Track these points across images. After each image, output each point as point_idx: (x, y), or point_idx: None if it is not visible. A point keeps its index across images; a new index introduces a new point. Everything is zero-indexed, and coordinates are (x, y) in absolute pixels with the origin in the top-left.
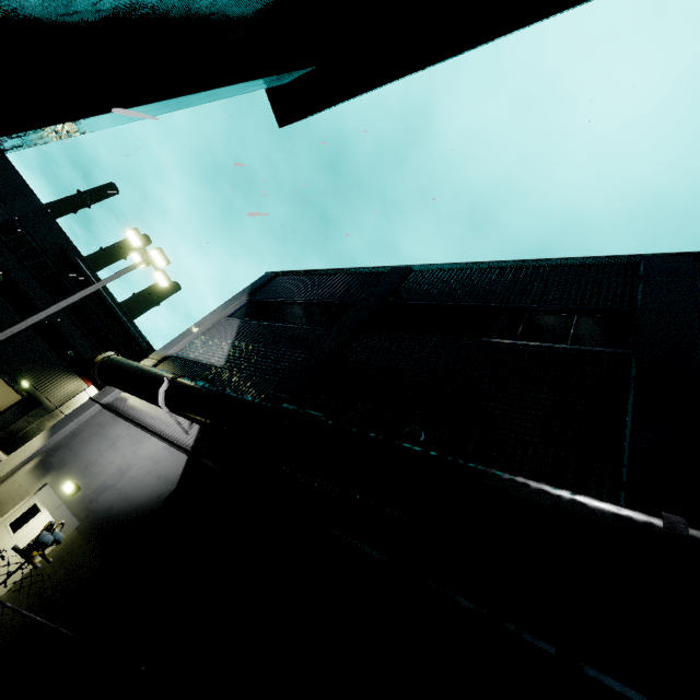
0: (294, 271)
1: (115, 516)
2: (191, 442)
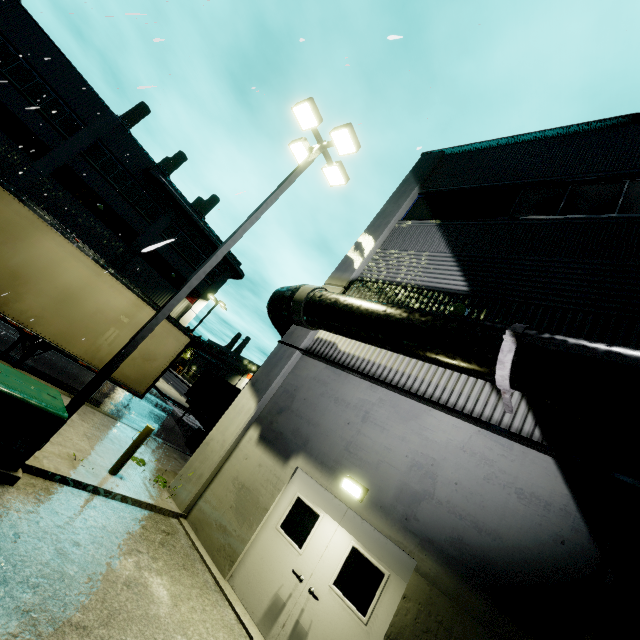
0: (478, 144)
1: (485, 564)
2: (534, 428)
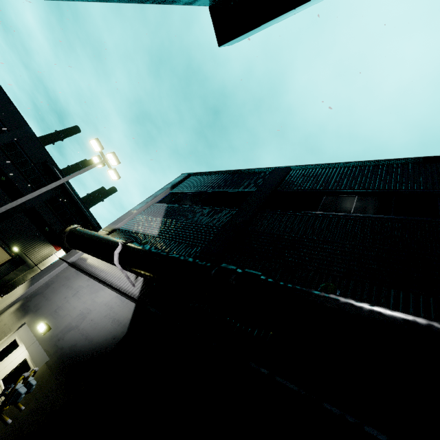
0: (202, 172)
1: (78, 353)
2: (137, 292)
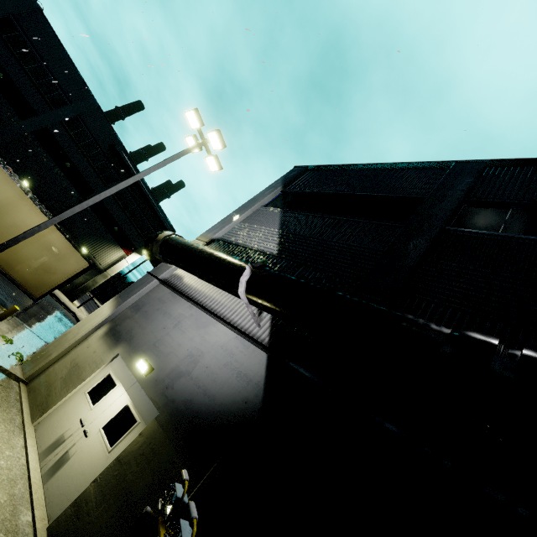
0: (327, 166)
1: (197, 414)
2: (266, 337)
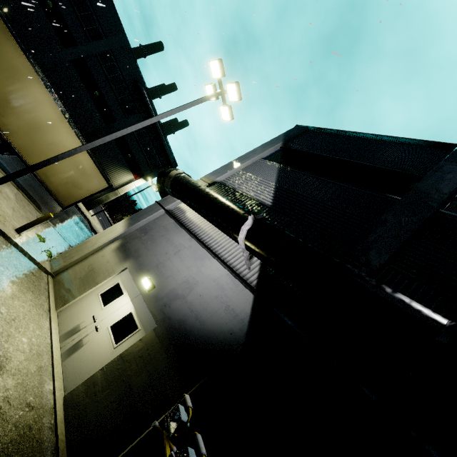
0: (328, 129)
1: (189, 334)
2: (254, 280)
